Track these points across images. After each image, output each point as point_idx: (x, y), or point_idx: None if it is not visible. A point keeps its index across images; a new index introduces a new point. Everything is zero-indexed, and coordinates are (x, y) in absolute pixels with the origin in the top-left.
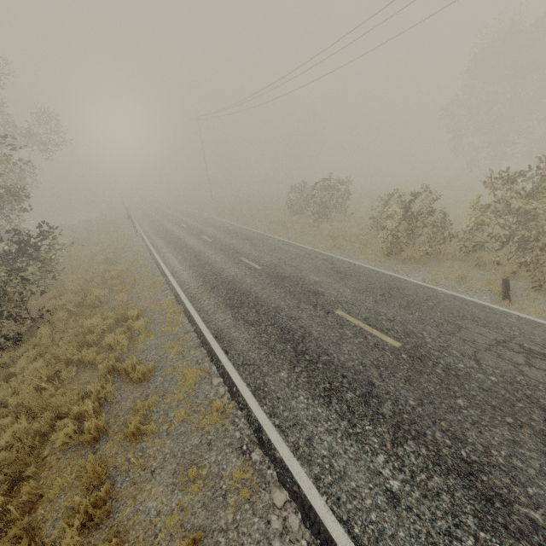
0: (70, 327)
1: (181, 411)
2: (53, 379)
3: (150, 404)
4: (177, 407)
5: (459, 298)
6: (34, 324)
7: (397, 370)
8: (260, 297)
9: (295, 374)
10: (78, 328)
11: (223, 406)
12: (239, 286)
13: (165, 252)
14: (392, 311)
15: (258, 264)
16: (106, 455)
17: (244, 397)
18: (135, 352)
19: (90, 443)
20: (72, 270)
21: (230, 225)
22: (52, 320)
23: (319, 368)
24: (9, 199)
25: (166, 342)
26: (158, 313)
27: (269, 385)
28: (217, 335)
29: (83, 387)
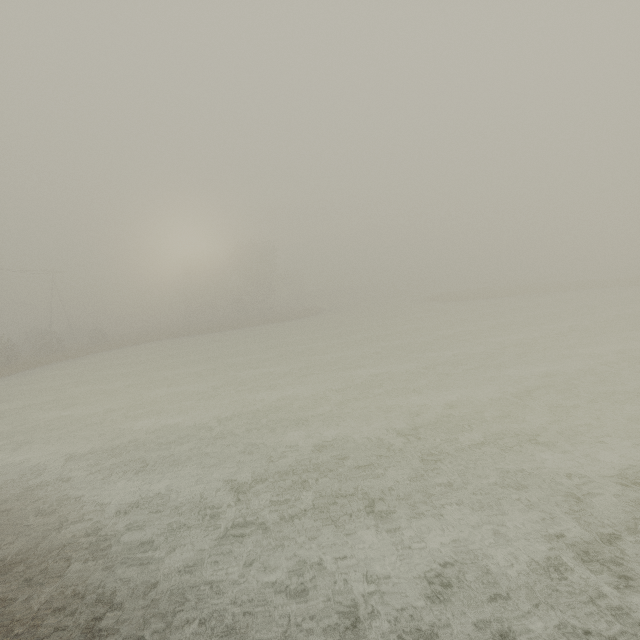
0: None
1: None
2: None
3: None
4: None
5: None
6: None
7: None
8: None
9: None
10: None
11: None
12: None
13: None
14: None
15: None
16: None
17: None
18: None
19: None
20: None
21: None
22: None
23: None
24: None
25: None
26: None
27: None
28: None
29: None
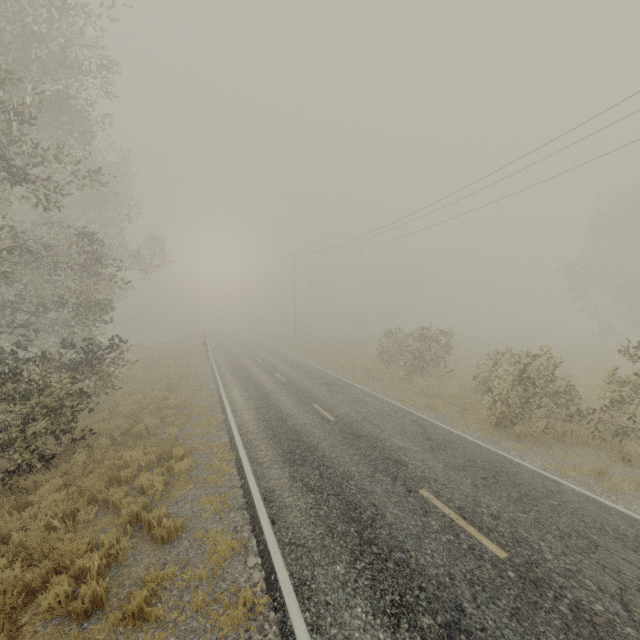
0: (107, 457)
1: (199, 595)
2: (68, 518)
3: (165, 577)
4: (196, 588)
5: (595, 500)
6: (73, 447)
7: (500, 595)
8: (328, 456)
9: (355, 572)
10: (115, 459)
11: (254, 600)
12: (305, 438)
13: (232, 387)
14: (496, 504)
15: (332, 414)
16: (91, 639)
17: (282, 591)
18: (167, 502)
19: (79, 616)
20: (131, 392)
21: (309, 366)
22: (92, 445)
23: (388, 569)
24: (98, 313)
25: (206, 495)
26: (206, 457)
27: (318, 580)
28: (267, 497)
29: (96, 536)
